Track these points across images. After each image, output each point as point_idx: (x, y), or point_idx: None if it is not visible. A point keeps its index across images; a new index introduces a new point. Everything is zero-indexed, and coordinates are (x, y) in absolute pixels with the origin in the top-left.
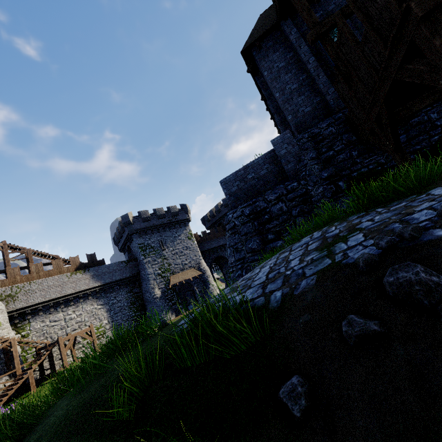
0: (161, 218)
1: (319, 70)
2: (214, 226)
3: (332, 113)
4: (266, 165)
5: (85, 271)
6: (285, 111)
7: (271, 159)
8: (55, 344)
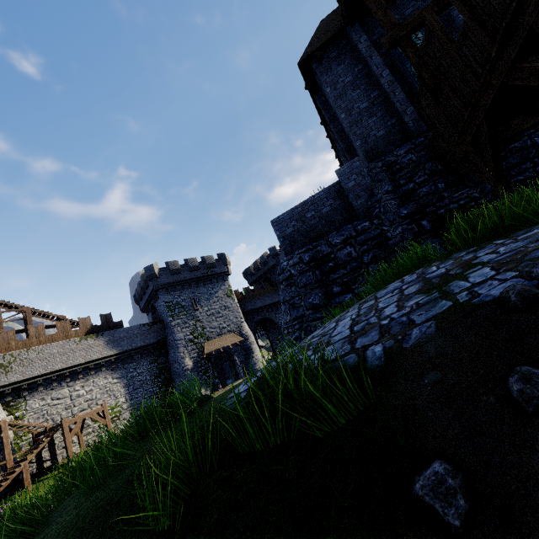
0: (194, 271)
1: (395, 85)
2: (259, 282)
3: (411, 138)
4: (330, 201)
5: (98, 336)
6: (353, 135)
7: (336, 194)
8: (58, 428)
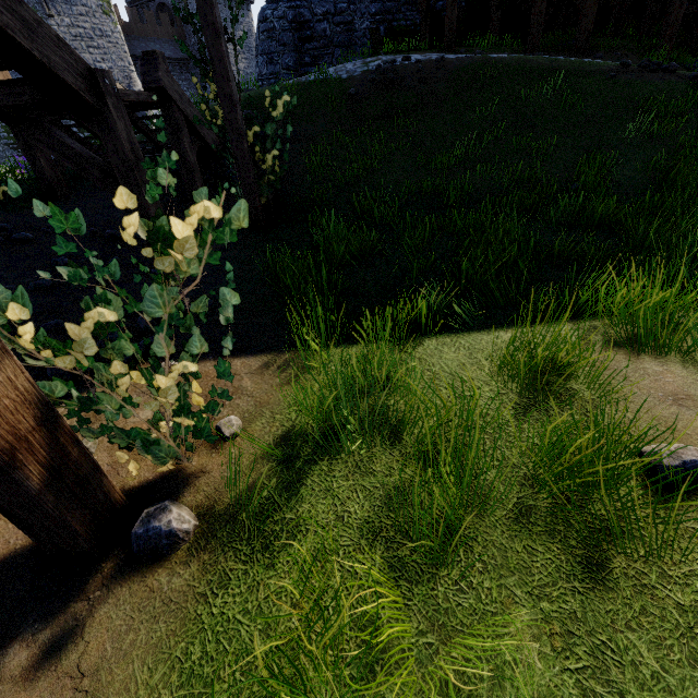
0: None
1: None
2: (147, 6)
3: None
4: None
5: None
6: None
7: None
8: None
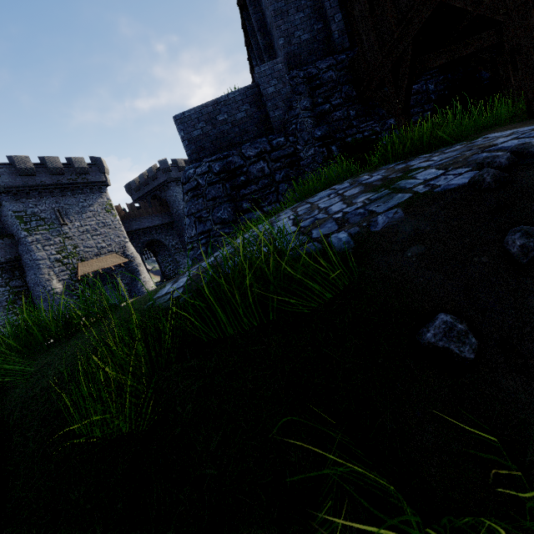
0: (57, 174)
1: None
2: (146, 199)
3: (333, 53)
4: (246, 105)
5: None
6: (276, 29)
7: (253, 98)
8: None
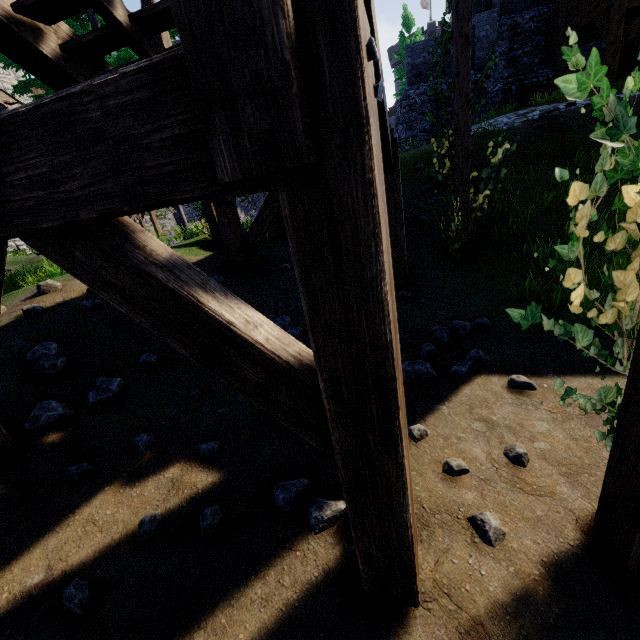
0: None
1: None
2: None
3: (540, 3)
4: None
5: None
6: None
7: None
8: None
